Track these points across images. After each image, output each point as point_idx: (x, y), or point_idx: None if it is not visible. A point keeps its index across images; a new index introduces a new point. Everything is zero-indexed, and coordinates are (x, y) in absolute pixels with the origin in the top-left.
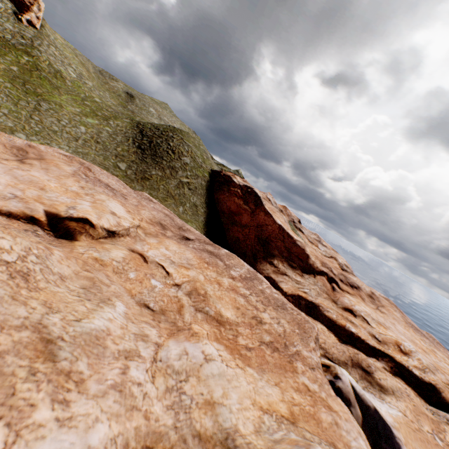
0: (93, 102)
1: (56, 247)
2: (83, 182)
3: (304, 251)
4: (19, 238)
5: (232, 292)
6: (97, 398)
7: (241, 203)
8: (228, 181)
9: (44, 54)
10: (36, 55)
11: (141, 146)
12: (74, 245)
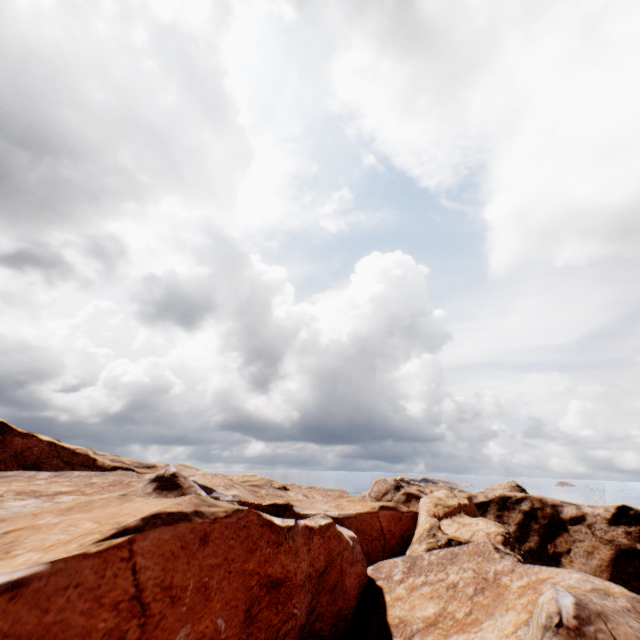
0: None
1: None
2: None
3: (89, 456)
4: None
5: (55, 483)
6: None
7: None
8: None
9: None
10: None
11: None
12: None
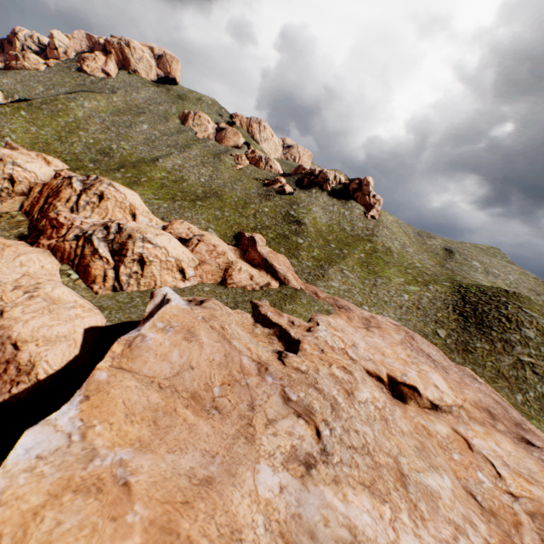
0: (413, 269)
1: (394, 404)
2: (408, 350)
3: None
4: (381, 393)
5: None
6: (434, 538)
7: None
8: None
9: (379, 237)
10: (374, 240)
11: (462, 313)
12: (405, 407)
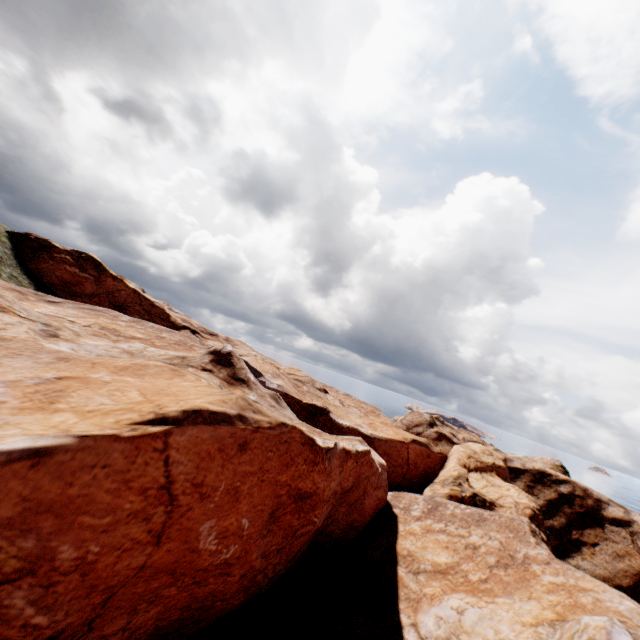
0: None
1: None
2: None
3: (165, 311)
4: None
5: (133, 328)
6: None
7: (78, 271)
8: (47, 246)
9: None
10: None
11: None
12: None
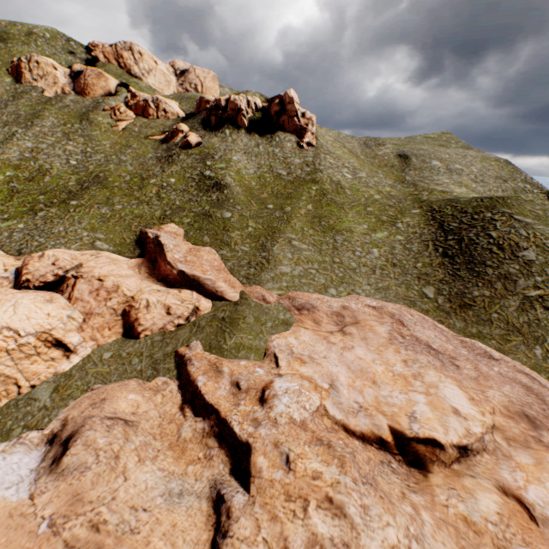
0: (374, 203)
1: (415, 492)
2: (402, 349)
3: None
4: (397, 516)
5: None
6: None
7: None
8: None
9: (324, 172)
10: (319, 178)
11: (446, 252)
12: (430, 486)
